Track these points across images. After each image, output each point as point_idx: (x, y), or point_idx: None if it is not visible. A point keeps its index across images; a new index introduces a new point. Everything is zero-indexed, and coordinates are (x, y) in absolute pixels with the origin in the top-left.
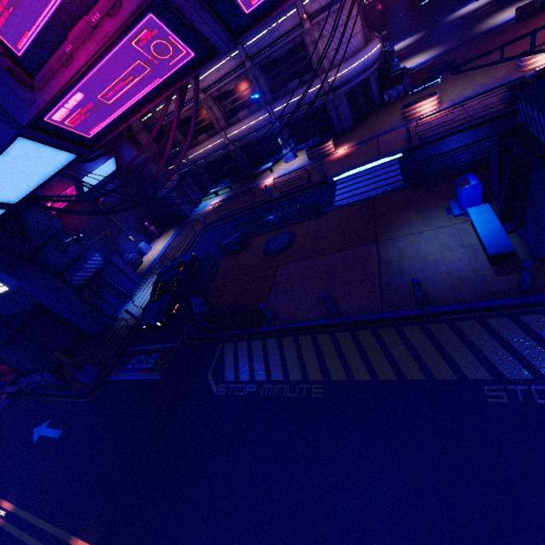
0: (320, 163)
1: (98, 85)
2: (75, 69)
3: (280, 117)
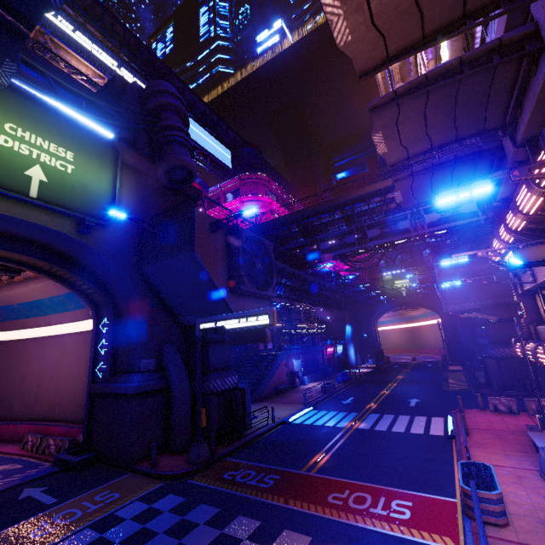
0: None
1: None
2: None
3: None
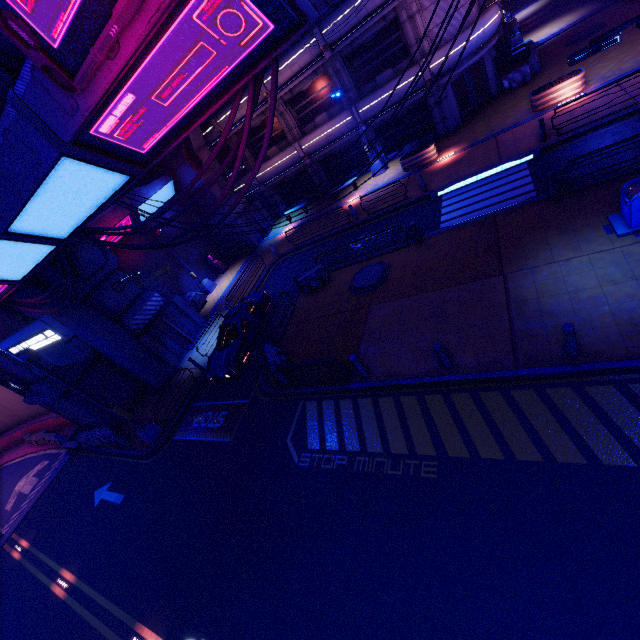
0: (420, 175)
1: (151, 82)
2: (123, 60)
3: (367, 119)
